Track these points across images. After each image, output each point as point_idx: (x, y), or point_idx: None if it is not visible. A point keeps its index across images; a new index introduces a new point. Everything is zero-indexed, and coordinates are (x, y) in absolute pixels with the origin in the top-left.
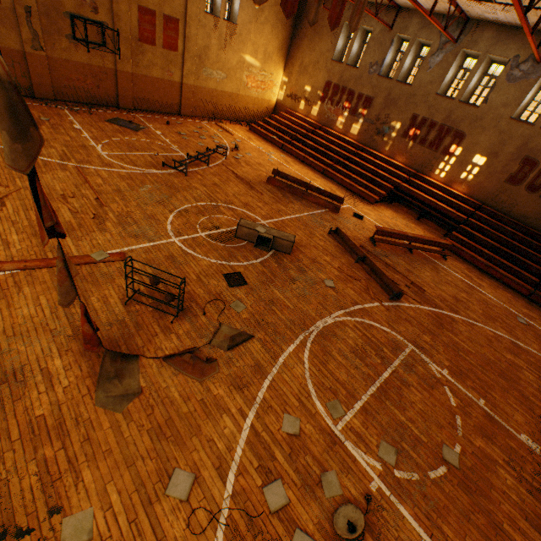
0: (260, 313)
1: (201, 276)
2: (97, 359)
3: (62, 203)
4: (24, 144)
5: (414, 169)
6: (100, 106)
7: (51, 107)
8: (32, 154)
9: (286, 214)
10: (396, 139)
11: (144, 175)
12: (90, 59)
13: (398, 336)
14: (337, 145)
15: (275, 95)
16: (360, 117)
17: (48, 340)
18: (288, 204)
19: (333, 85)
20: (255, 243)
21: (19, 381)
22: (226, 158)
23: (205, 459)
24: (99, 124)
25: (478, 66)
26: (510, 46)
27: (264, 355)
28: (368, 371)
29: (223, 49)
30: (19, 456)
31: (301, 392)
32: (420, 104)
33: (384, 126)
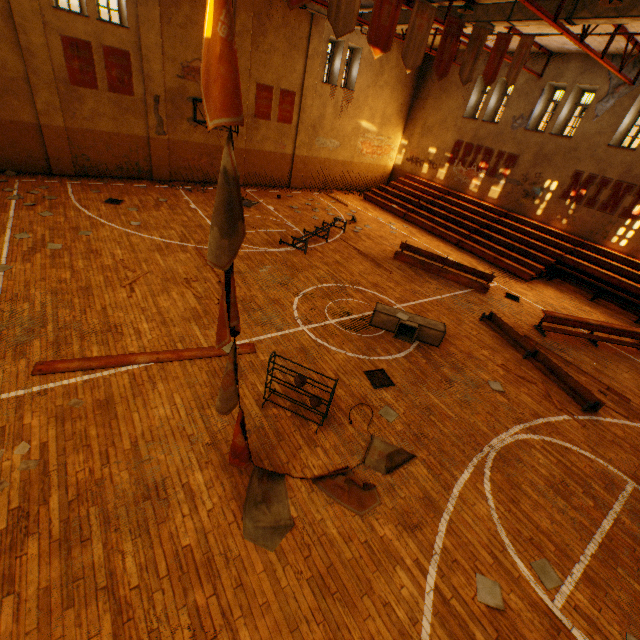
0: (417, 424)
1: (339, 374)
2: (239, 476)
3: (186, 287)
4: (230, 240)
5: (580, 237)
6: (211, 183)
7: (167, 188)
8: (234, 249)
9: (424, 296)
10: (551, 202)
11: (262, 254)
12: (206, 139)
13: (609, 467)
14: (472, 212)
15: (391, 159)
16: (501, 177)
17: (186, 448)
18: (423, 284)
19: (464, 145)
20: (395, 332)
21: (162, 498)
22: (344, 232)
23: (384, 632)
24: (212, 202)
25: None
26: None
27: (432, 483)
28: (578, 517)
29: (338, 117)
30: (169, 600)
31: (492, 542)
32: (585, 158)
33: (534, 187)
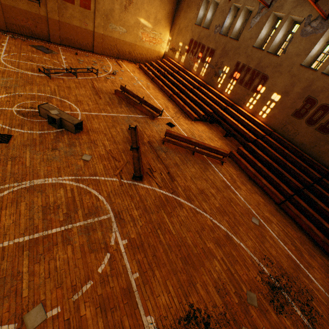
0: None
1: None
2: None
3: None
4: None
5: (234, 102)
6: (37, 39)
7: None
8: None
9: (107, 112)
10: (225, 80)
11: (17, 73)
12: (29, 8)
13: (107, 205)
14: (189, 82)
15: (163, 48)
16: (206, 63)
17: None
18: (116, 108)
19: (194, 42)
20: (51, 121)
21: None
22: (99, 77)
23: None
24: (22, 46)
25: (282, 24)
26: (306, 8)
27: None
28: (39, 224)
29: (124, 12)
30: None
31: None
32: (242, 54)
33: (219, 70)
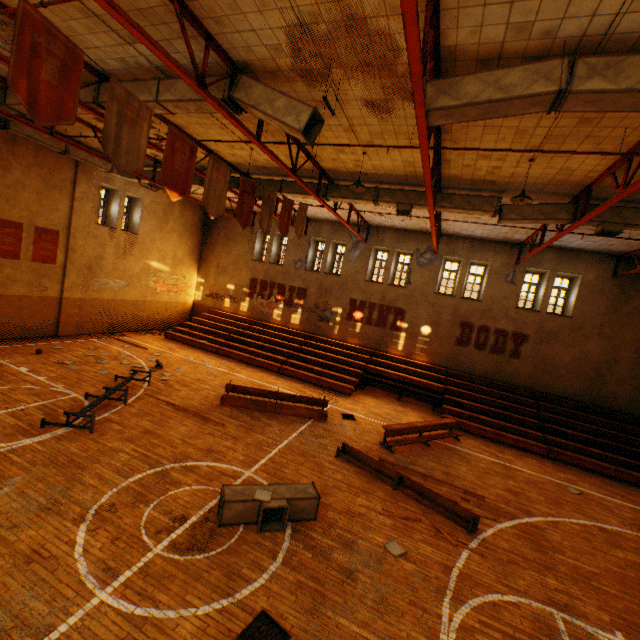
0: None
1: None
2: None
3: None
4: None
5: (371, 347)
6: None
7: None
8: None
9: (271, 445)
10: (342, 323)
11: (4, 456)
12: None
13: (531, 603)
14: (282, 338)
15: (191, 296)
16: (298, 306)
17: None
18: (265, 429)
19: (260, 281)
20: (258, 522)
21: None
22: (150, 383)
23: None
24: None
25: (391, 257)
26: (409, 243)
27: None
28: None
29: (122, 257)
30: None
31: None
32: (354, 289)
33: (325, 312)
